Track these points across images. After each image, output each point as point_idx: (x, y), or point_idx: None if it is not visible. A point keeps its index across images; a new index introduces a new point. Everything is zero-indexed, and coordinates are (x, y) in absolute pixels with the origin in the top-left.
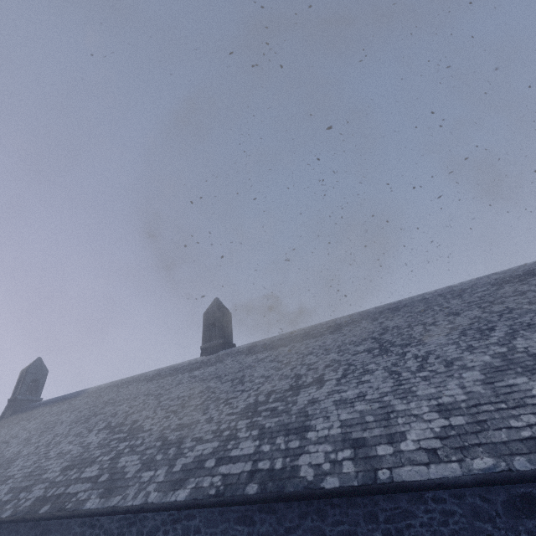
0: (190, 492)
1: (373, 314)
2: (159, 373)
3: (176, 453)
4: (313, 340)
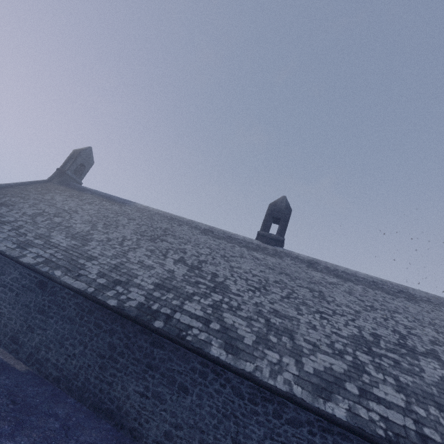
0: (348, 414)
1: None
2: (211, 230)
3: (294, 347)
4: (388, 296)
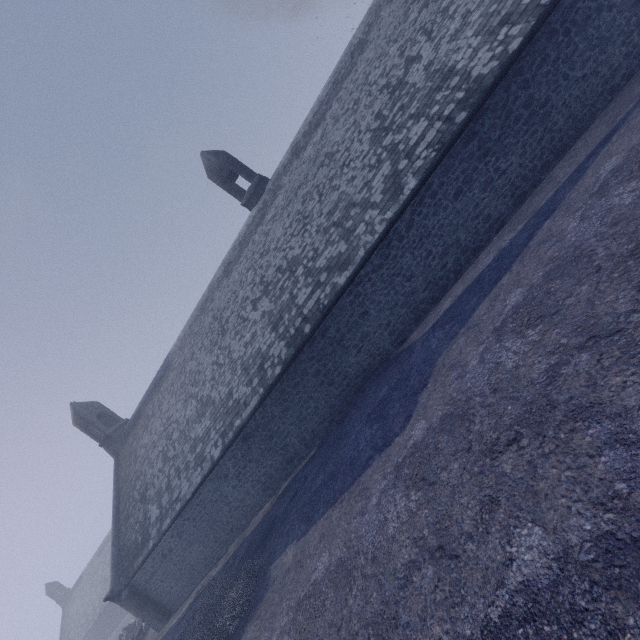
0: (415, 177)
1: None
2: (227, 264)
3: (361, 206)
4: (352, 74)
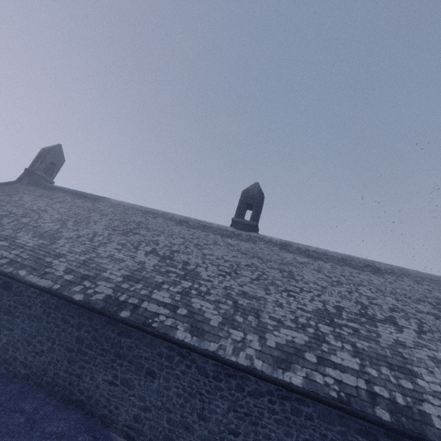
0: (304, 380)
1: (414, 276)
2: (186, 220)
3: (259, 324)
4: (355, 271)
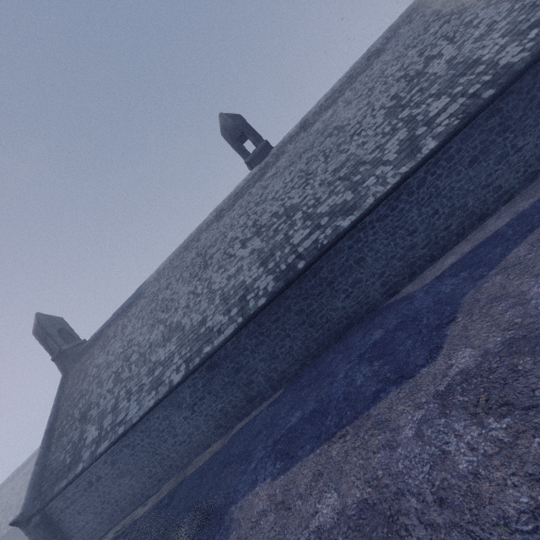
0: (435, 140)
1: (403, 22)
2: (220, 210)
3: (371, 163)
4: (367, 71)
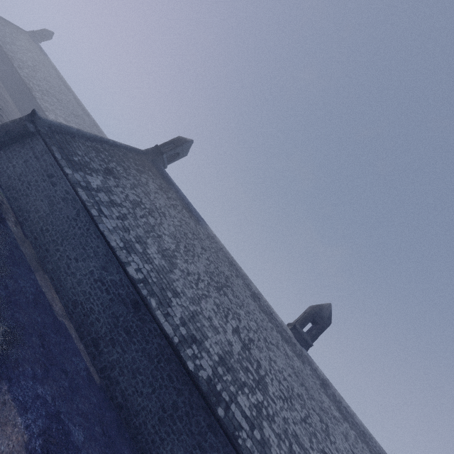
0: None
1: None
2: (259, 297)
3: None
4: None
